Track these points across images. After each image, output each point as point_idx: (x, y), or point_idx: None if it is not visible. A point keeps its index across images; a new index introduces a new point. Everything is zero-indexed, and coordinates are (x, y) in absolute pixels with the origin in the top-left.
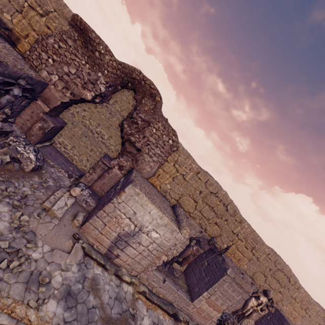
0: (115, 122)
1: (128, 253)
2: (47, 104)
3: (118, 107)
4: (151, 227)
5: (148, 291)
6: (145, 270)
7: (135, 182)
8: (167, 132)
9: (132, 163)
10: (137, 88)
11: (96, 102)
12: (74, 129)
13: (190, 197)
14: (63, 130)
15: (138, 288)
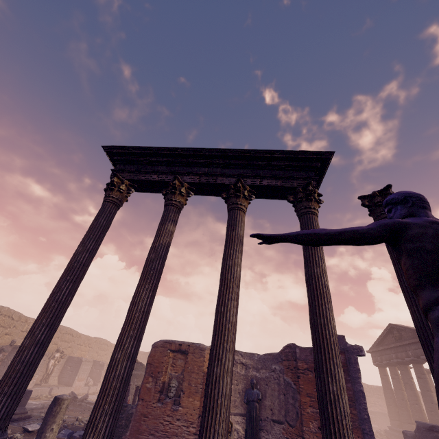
0: None
1: None
2: None
3: None
4: None
5: None
6: None
7: None
8: None
9: None
10: None
11: None
12: None
13: None
14: None
15: None
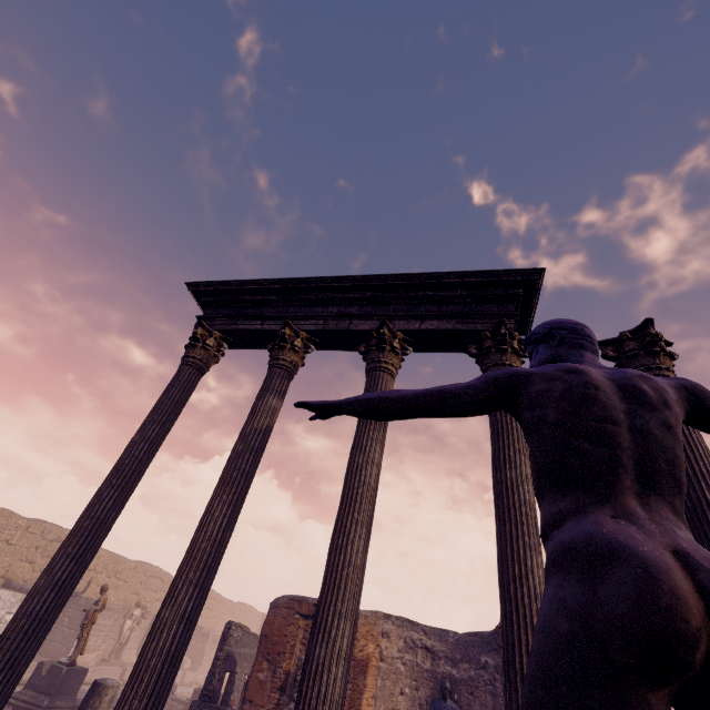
0: None
1: None
2: None
3: None
4: (4, 612)
5: None
6: None
7: None
8: None
9: None
10: None
11: None
12: None
13: (23, 561)
14: None
15: None
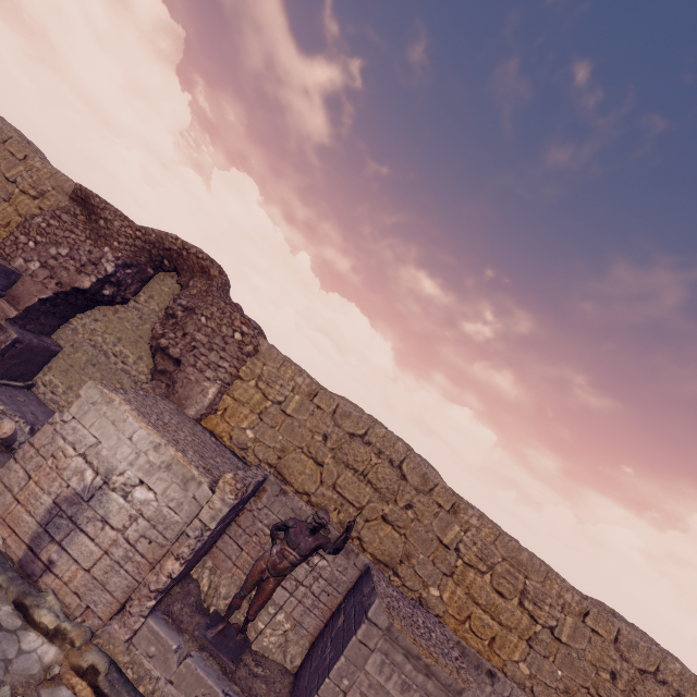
0: (149, 331)
1: (77, 553)
2: (16, 306)
3: (154, 305)
4: (133, 475)
5: (105, 666)
6: (127, 617)
7: (126, 393)
8: (229, 320)
9: (166, 392)
10: (180, 265)
11: (109, 299)
12: (74, 354)
13: (303, 453)
14: (55, 359)
15: (80, 655)
